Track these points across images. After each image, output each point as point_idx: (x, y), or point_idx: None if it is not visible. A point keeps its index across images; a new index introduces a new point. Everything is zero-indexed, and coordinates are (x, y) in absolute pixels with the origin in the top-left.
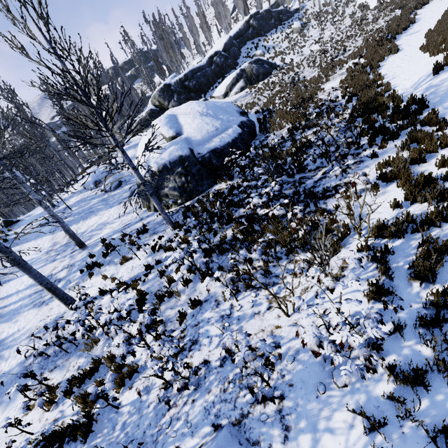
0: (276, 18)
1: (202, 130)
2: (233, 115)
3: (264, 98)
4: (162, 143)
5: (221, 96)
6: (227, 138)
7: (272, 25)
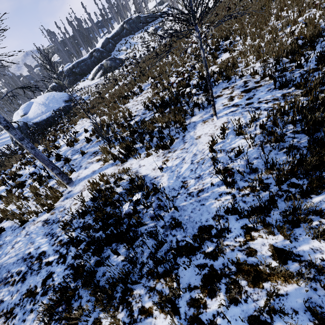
0: (144, 21)
1: (35, 113)
2: (59, 103)
3: (101, 85)
4: (19, 118)
5: (90, 80)
6: (44, 117)
7: (141, 26)
